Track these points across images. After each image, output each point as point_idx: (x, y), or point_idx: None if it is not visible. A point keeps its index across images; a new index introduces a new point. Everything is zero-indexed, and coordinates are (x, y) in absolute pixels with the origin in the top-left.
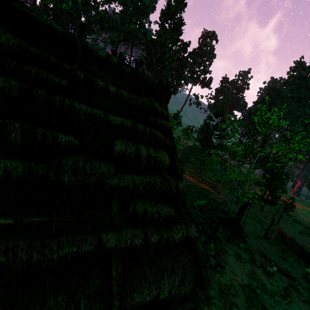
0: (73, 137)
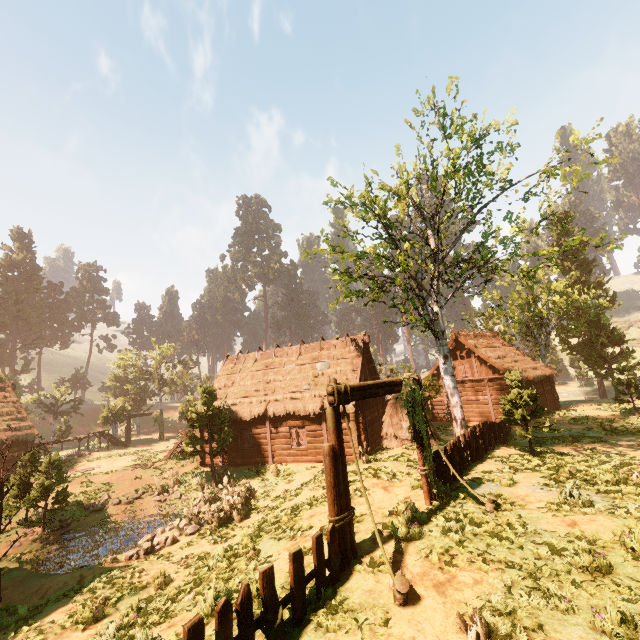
0: None
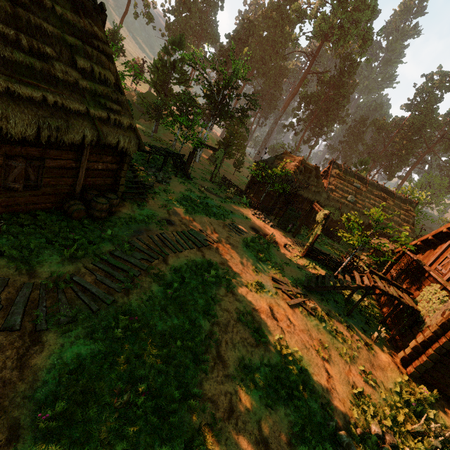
0: (52, 49)
